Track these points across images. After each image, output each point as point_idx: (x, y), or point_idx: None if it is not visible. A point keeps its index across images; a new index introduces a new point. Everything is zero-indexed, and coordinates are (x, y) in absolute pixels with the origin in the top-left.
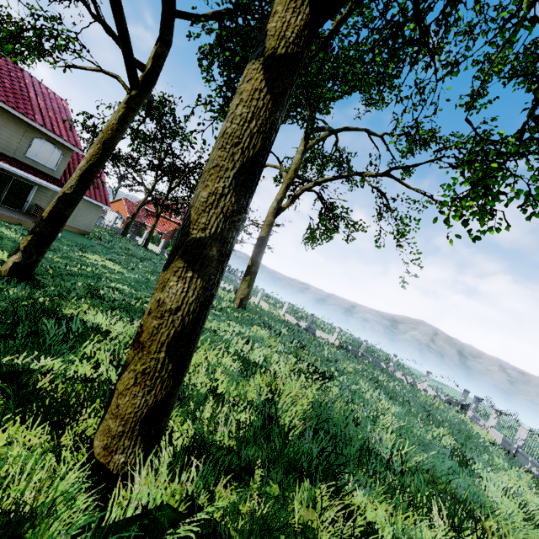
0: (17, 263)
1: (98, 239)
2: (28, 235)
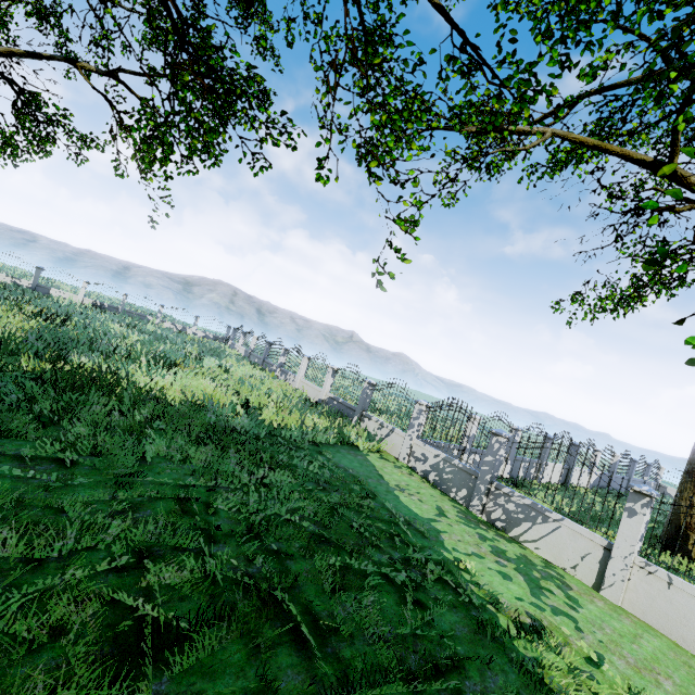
0: None
1: None
2: None
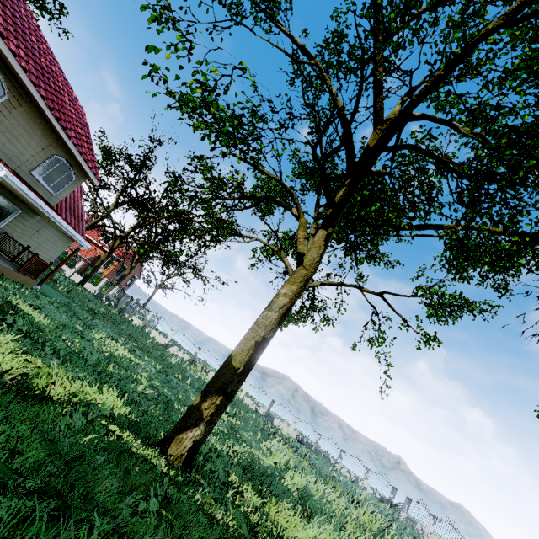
0: (197, 441)
1: (53, 282)
2: (215, 395)
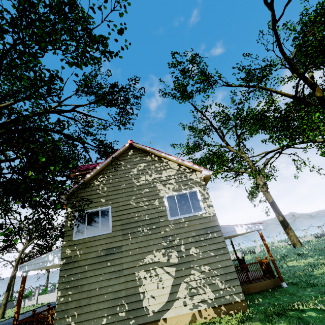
0: None
1: None
2: None
